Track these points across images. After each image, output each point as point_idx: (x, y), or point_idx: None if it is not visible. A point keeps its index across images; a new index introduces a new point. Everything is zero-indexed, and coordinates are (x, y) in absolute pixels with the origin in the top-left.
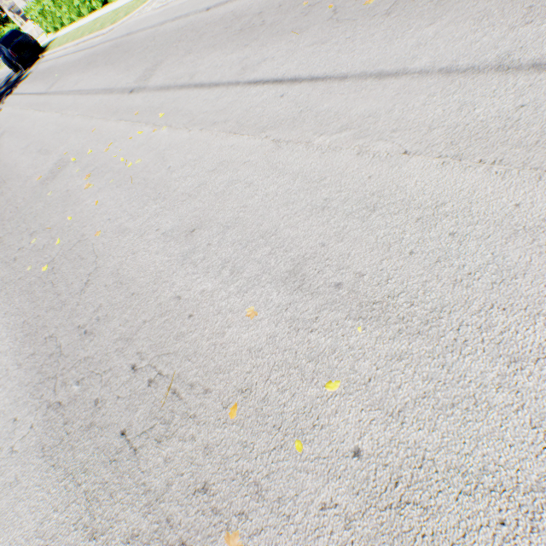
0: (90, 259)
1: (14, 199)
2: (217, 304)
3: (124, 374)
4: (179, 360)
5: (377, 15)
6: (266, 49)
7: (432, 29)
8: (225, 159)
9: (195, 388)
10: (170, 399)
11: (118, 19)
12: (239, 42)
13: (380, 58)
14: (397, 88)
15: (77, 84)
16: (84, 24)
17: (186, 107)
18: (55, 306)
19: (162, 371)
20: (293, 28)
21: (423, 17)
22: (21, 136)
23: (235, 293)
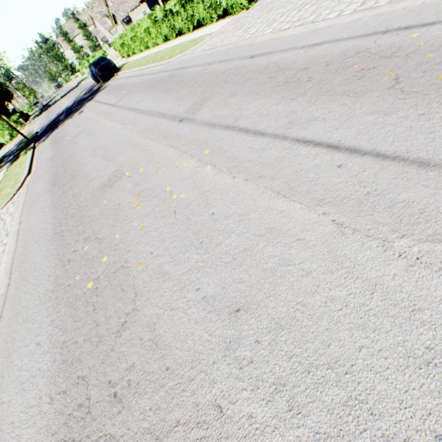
0: (130, 294)
1: (78, 195)
2: None
3: None
4: None
5: None
6: (315, 107)
7: None
8: (274, 226)
9: None
10: None
11: (174, 54)
12: (284, 94)
13: None
14: None
15: (138, 103)
16: (149, 54)
17: (230, 149)
18: (92, 338)
19: None
20: (345, 90)
21: None
22: (93, 138)
23: None
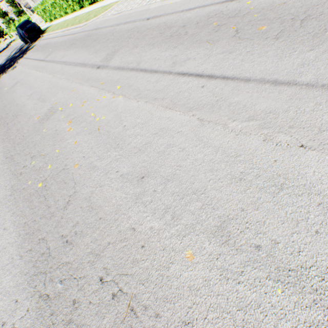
0: (71, 184)
1: (21, 129)
2: (163, 242)
3: (94, 283)
4: (135, 282)
5: (268, 38)
6: (189, 52)
7: (312, 53)
8: (164, 127)
9: (148, 310)
10: (129, 315)
11: (89, 18)
12: (170, 44)
13: (274, 69)
14: (290, 94)
15: (63, 57)
16: (68, 19)
17: (135, 84)
18: (46, 215)
19: (122, 288)
20: (208, 39)
21: (304, 44)
22: (28, 86)
23: (175, 235)
